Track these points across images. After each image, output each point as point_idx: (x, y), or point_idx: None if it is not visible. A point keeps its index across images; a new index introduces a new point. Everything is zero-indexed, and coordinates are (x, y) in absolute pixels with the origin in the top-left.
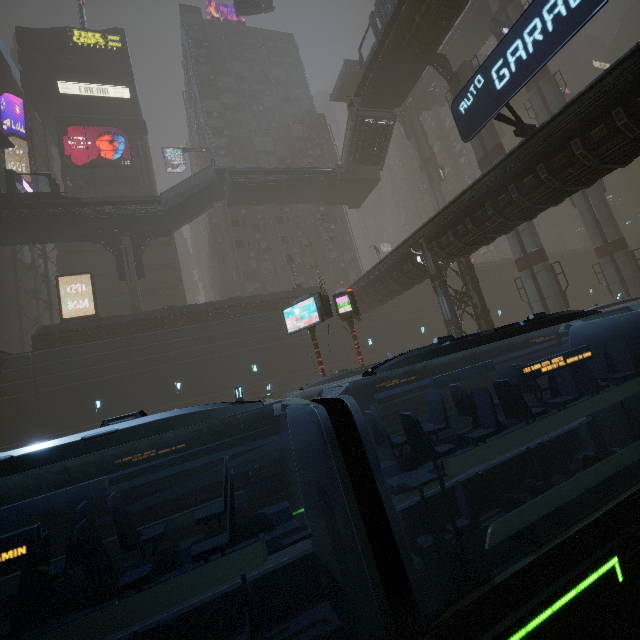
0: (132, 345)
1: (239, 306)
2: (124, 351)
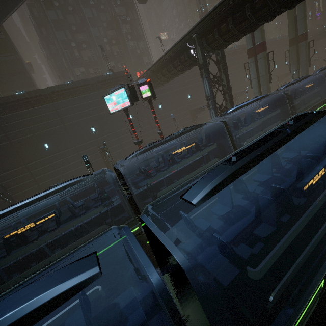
0: (2, 123)
1: (73, 89)
2: None
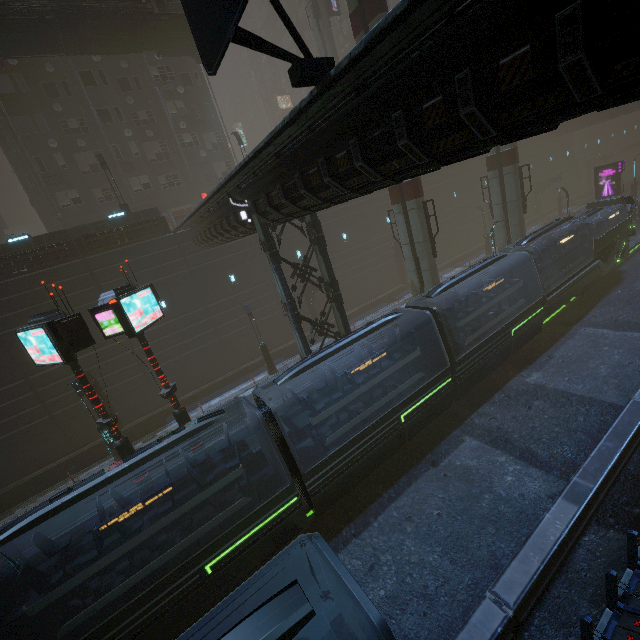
0: None
1: (22, 256)
2: None
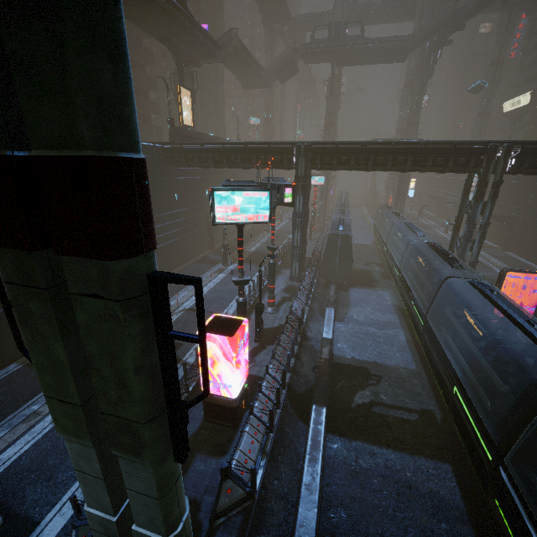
0: None
1: None
2: None
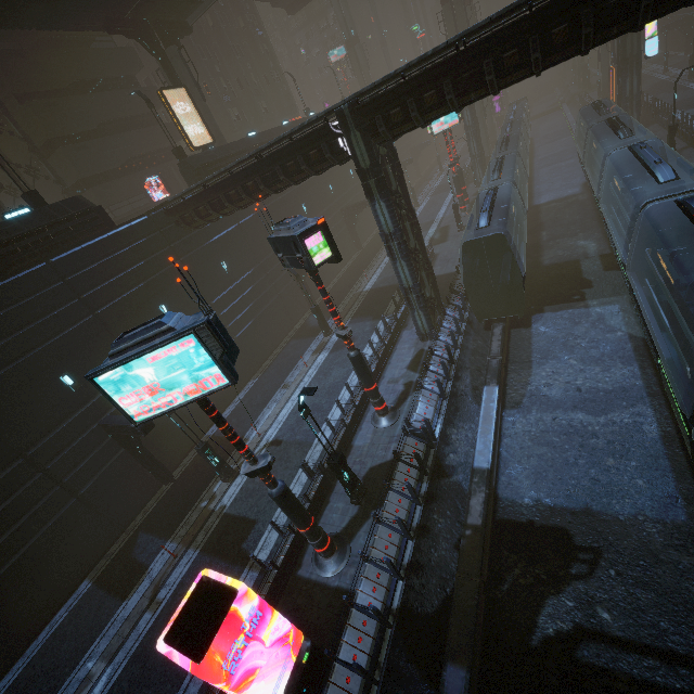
0: None
1: None
2: None
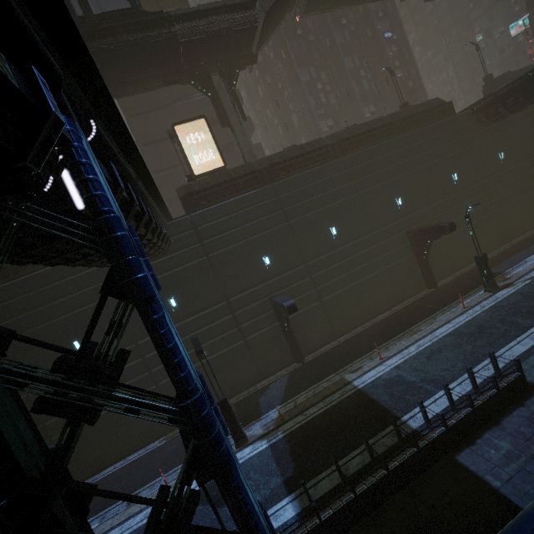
0: (280, 193)
1: (368, 133)
2: (275, 200)
